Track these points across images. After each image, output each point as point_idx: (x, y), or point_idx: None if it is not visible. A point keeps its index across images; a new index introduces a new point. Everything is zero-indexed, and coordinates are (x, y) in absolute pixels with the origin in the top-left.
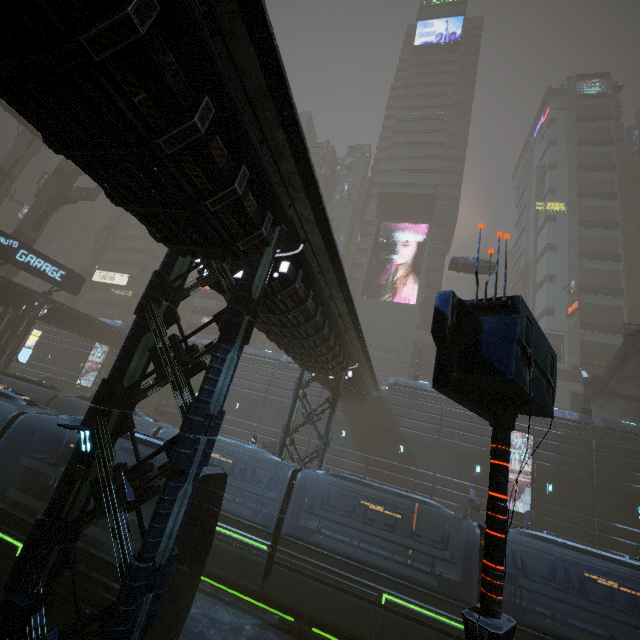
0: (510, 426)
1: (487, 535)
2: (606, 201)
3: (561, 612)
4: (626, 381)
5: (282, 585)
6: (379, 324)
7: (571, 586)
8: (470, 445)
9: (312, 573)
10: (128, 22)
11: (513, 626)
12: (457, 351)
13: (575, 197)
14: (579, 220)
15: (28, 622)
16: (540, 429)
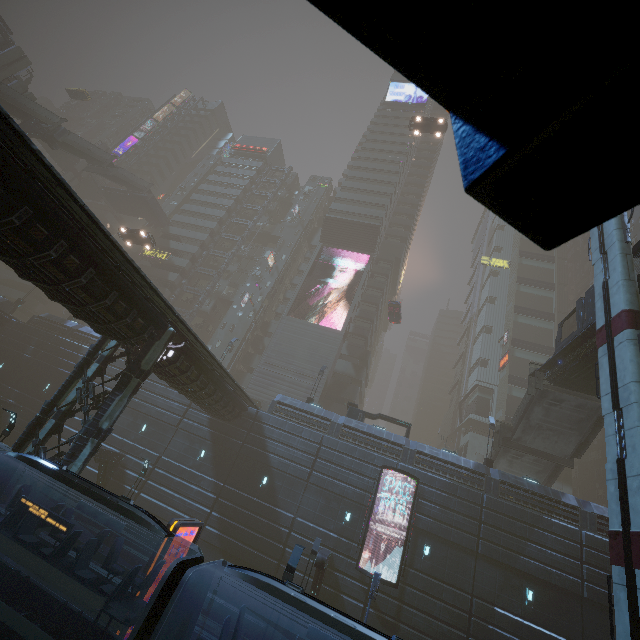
0: None
1: None
2: (545, 263)
3: None
4: (533, 432)
5: None
6: (299, 346)
7: None
8: (345, 484)
9: None
10: None
11: None
12: None
13: (517, 255)
14: (518, 276)
15: None
16: (427, 474)
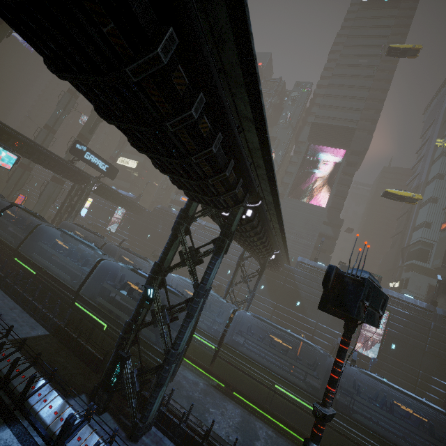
0: (352, 331)
1: (330, 375)
2: None
3: (376, 417)
4: None
5: (221, 368)
6: (297, 217)
7: (385, 406)
8: None
9: (237, 366)
10: (211, 150)
11: (334, 413)
12: (332, 295)
13: None
14: None
15: (126, 363)
16: (396, 308)
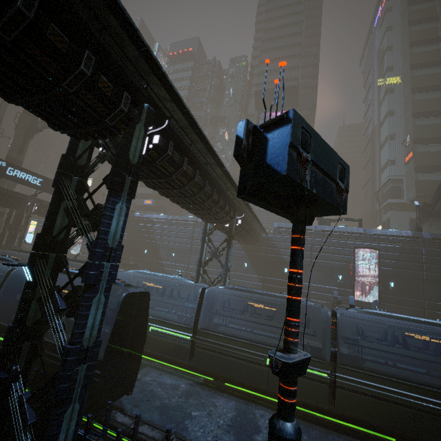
0: (303, 220)
1: (287, 299)
2: (433, 69)
3: (392, 360)
4: None
5: (202, 359)
6: None
7: (398, 343)
8: (333, 262)
9: (220, 350)
10: None
11: (306, 358)
12: (252, 165)
13: (408, 70)
14: (412, 88)
15: (11, 387)
16: (383, 245)
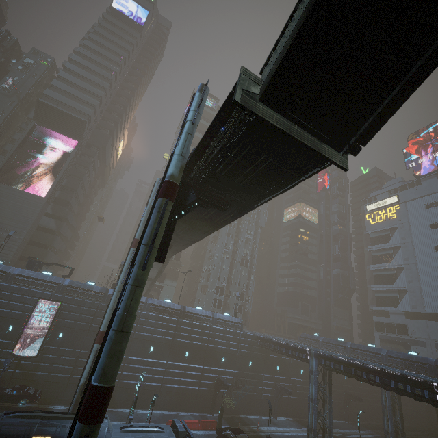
0: None
1: None
2: None
3: None
4: None
5: None
6: (3, 206)
7: None
8: (11, 311)
9: None
10: None
11: None
12: None
13: None
14: None
15: None
16: (70, 298)
